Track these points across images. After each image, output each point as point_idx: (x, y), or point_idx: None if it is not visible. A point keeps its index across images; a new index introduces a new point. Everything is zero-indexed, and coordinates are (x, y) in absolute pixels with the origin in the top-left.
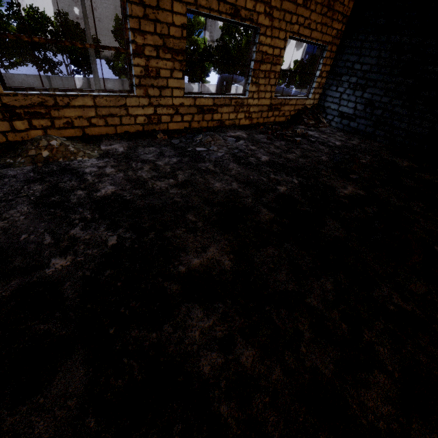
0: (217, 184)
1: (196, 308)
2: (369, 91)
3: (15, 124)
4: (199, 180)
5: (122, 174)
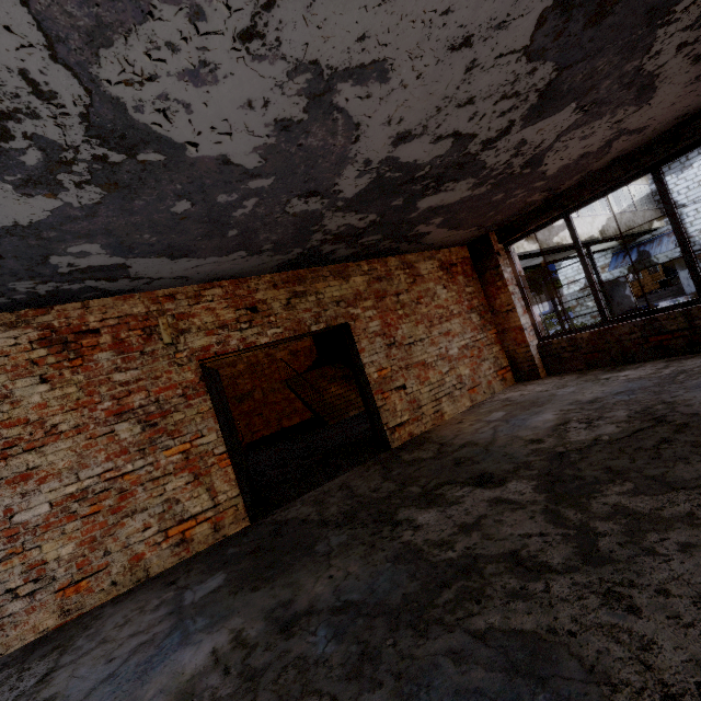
0: None
1: None
2: None
3: None
4: None
5: None
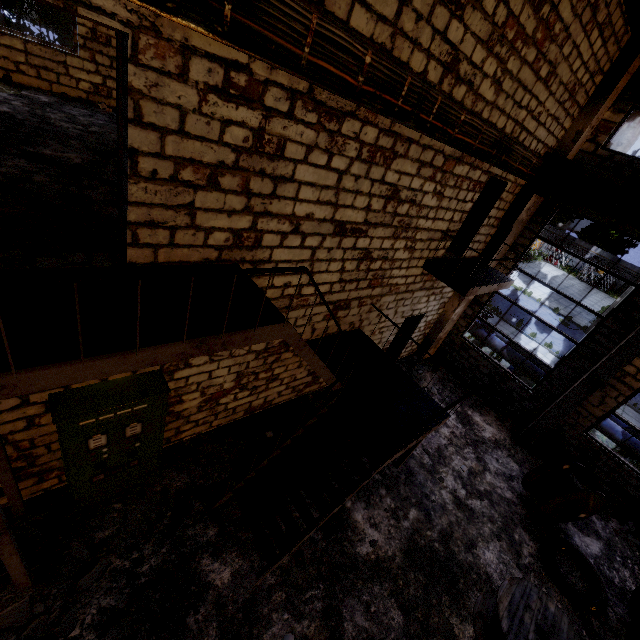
0: None
1: (23, 160)
2: None
3: None
4: (112, 136)
5: (28, 109)
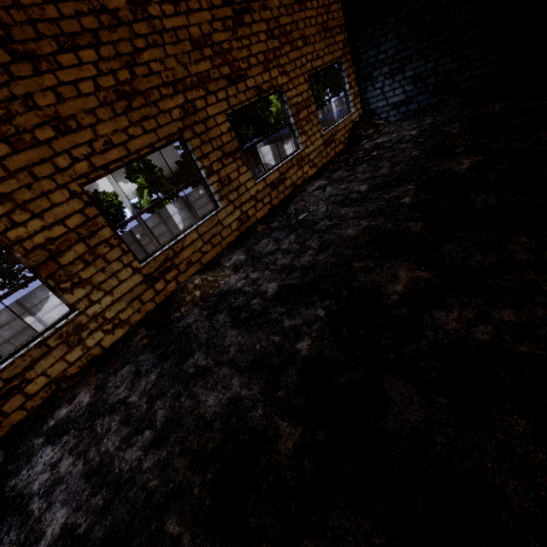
0: (349, 231)
1: (435, 312)
2: (409, 69)
3: (156, 288)
4: (331, 237)
5: (267, 272)
